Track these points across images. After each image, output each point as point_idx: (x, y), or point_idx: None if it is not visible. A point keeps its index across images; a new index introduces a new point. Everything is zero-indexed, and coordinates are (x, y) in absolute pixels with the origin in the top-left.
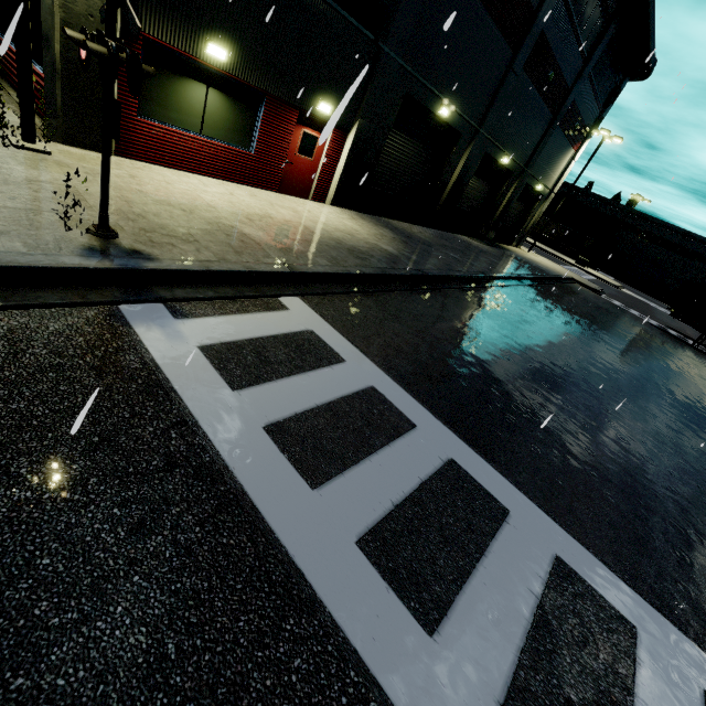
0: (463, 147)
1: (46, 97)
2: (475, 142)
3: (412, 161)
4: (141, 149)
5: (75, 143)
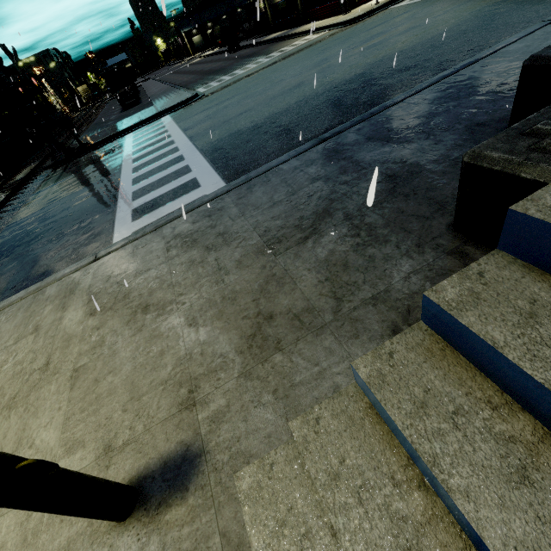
0: None
1: (341, 4)
2: None
3: None
4: (362, 1)
5: (350, 10)
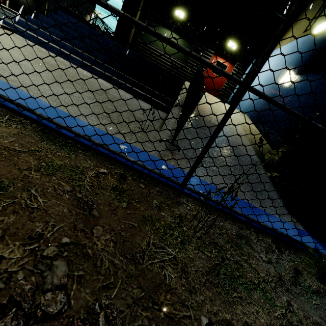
0: (45, 2)
1: None
2: (48, 2)
3: (30, 2)
4: None
5: None
